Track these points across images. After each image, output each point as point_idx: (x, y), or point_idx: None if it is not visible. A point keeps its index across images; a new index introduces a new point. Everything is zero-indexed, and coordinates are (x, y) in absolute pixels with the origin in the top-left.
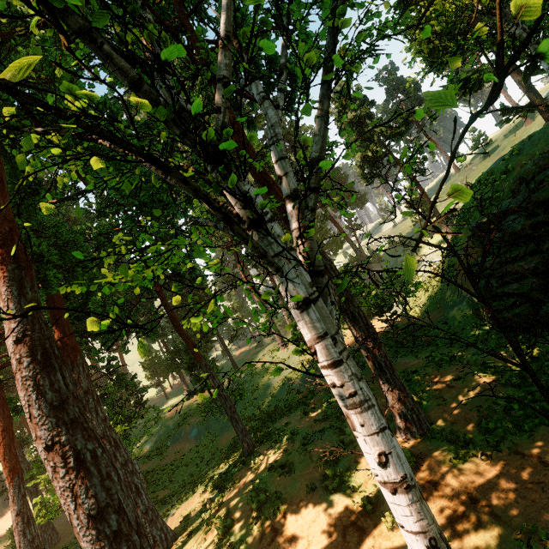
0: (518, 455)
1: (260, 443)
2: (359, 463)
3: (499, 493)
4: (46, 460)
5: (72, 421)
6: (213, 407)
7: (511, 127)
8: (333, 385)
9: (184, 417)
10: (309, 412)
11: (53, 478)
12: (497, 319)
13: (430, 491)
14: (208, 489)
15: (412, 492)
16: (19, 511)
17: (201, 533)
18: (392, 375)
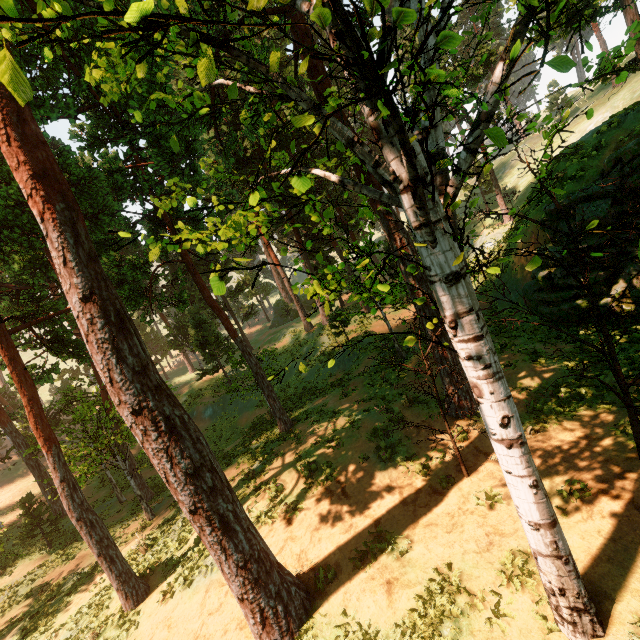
0: (563, 430)
1: (297, 422)
2: (410, 438)
3: (546, 459)
4: (134, 424)
5: (156, 388)
6: (240, 386)
7: (595, 87)
8: (468, 358)
9: (194, 397)
10: (349, 393)
11: (144, 440)
12: (598, 308)
13: (481, 458)
14: (244, 462)
15: (524, 447)
16: (63, 478)
17: (250, 497)
18: (454, 359)
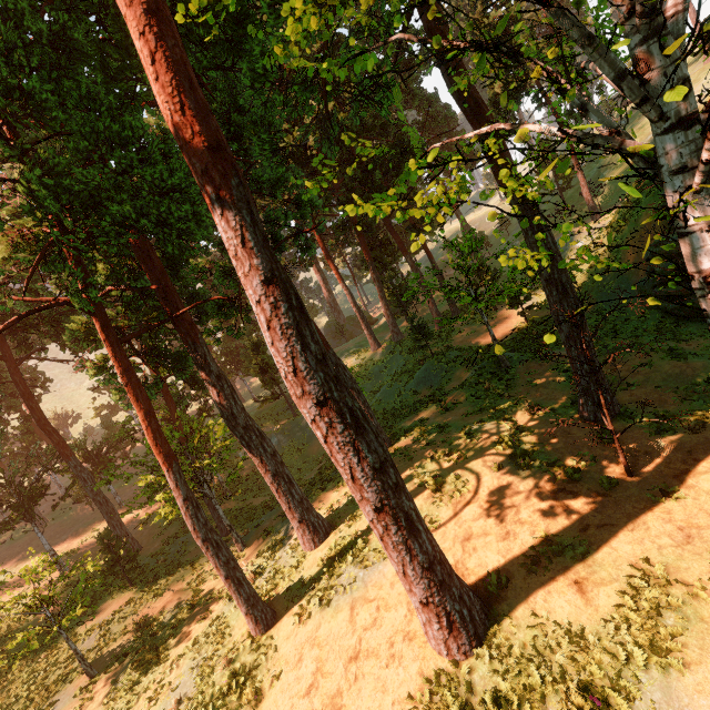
0: None
1: (396, 440)
2: (546, 444)
3: None
4: (318, 416)
5: (335, 378)
6: None
7: None
8: None
9: None
10: (450, 407)
11: (328, 434)
12: None
13: (641, 458)
14: (344, 484)
15: None
16: (186, 496)
17: None
18: (593, 356)
